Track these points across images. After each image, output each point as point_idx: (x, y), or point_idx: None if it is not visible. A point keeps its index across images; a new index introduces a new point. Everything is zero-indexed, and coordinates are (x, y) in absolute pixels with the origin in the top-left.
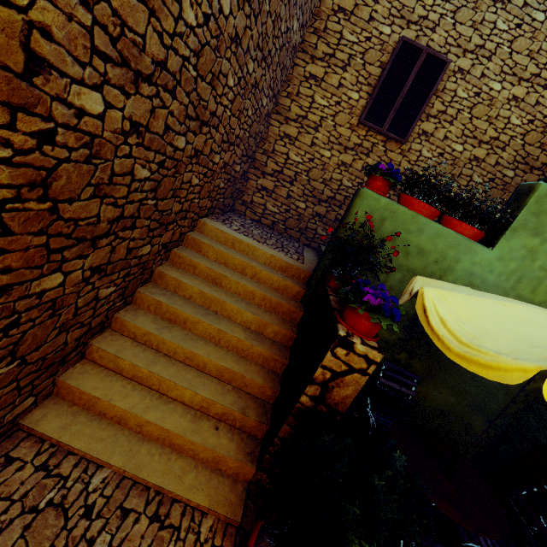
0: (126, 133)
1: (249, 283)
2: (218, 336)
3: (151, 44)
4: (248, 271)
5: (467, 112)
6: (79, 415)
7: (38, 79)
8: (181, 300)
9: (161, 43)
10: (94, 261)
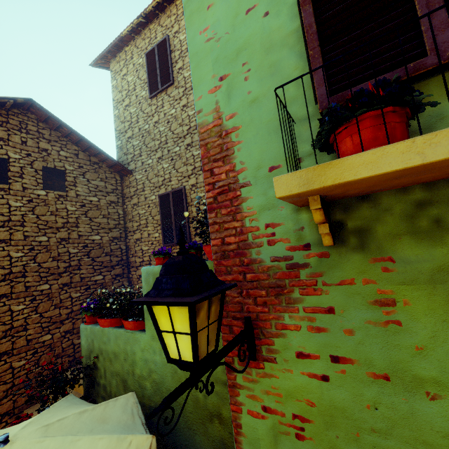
0: None
1: None
2: None
3: None
4: None
5: None
6: None
7: None
8: None
9: None
10: None
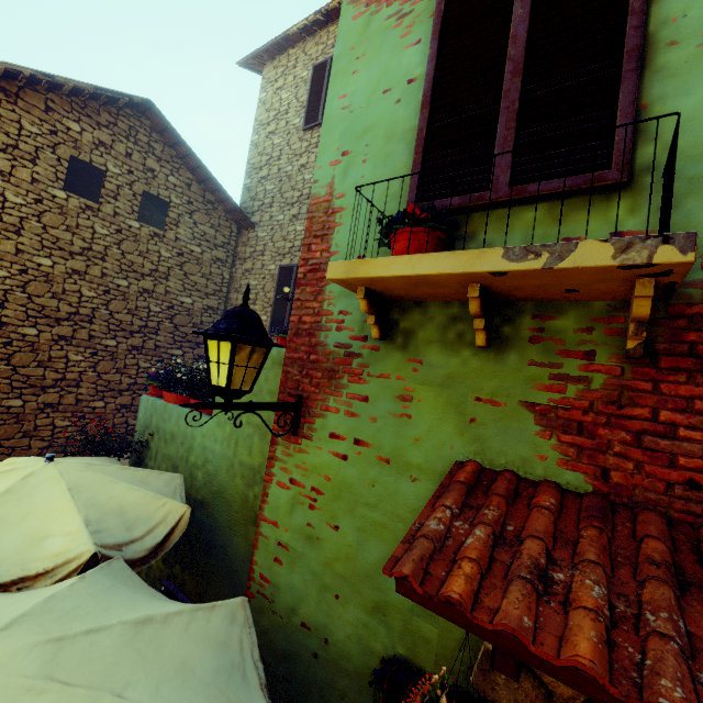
0: None
1: None
2: None
3: None
4: None
5: None
6: None
7: None
8: None
9: None
10: None
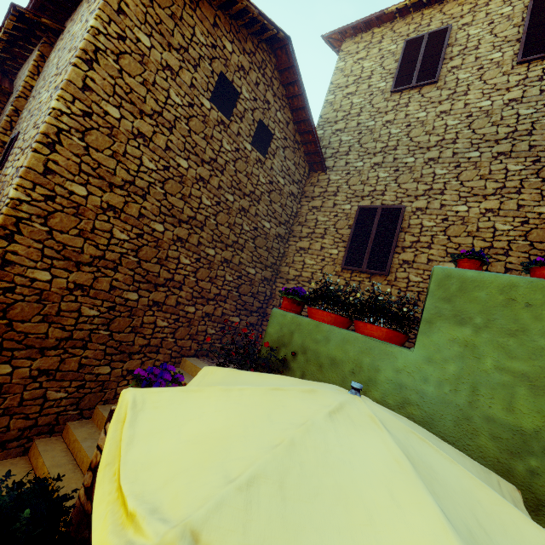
0: (72, 289)
1: None
2: None
3: (89, 250)
4: None
5: (442, 235)
6: None
7: (8, 268)
8: None
9: (98, 249)
10: (43, 364)
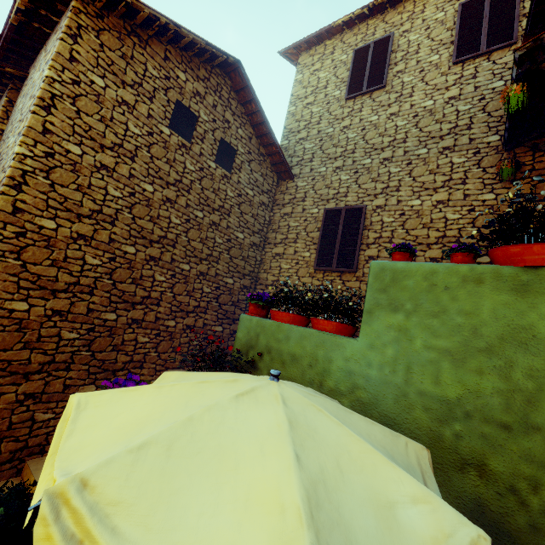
0: (50, 316)
1: None
2: None
3: (64, 278)
4: None
5: (401, 229)
6: None
7: None
8: None
9: (72, 276)
10: (28, 389)
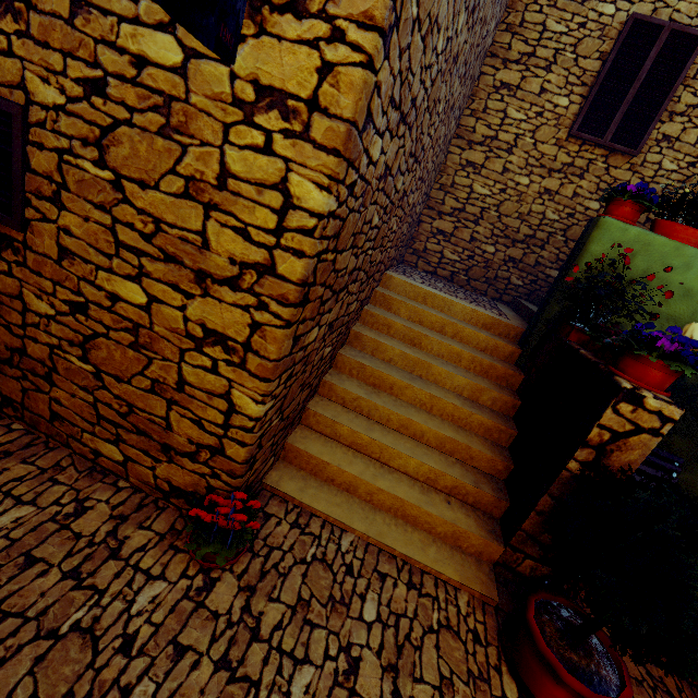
0: (380, 178)
1: (453, 343)
2: (430, 403)
3: (415, 81)
4: (448, 329)
5: None
6: (309, 480)
7: (364, 134)
8: (382, 363)
9: (419, 79)
10: (332, 316)
